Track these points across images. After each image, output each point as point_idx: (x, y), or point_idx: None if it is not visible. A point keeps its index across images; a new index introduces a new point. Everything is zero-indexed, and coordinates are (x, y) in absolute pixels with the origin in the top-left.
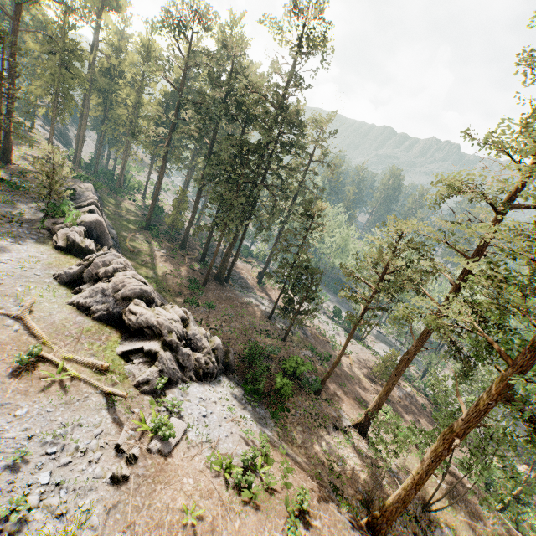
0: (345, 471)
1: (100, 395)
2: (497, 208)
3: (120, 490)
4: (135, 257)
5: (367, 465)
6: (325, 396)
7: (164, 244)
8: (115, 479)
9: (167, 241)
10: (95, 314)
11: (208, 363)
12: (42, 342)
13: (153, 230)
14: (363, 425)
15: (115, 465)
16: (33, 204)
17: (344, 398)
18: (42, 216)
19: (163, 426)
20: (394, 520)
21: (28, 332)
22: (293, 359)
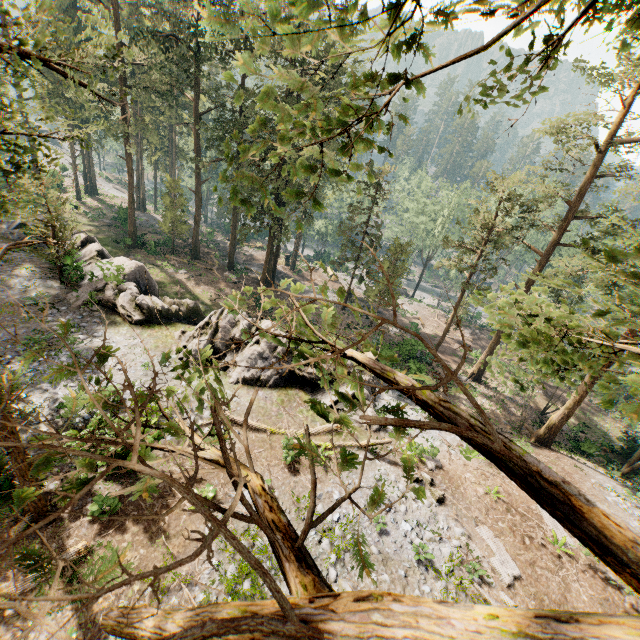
0: (489, 414)
1: (360, 451)
2: (601, 149)
3: (448, 505)
4: (164, 292)
5: (496, 403)
6: (435, 363)
7: (174, 261)
8: (441, 500)
9: (172, 255)
10: (268, 382)
11: (373, 381)
12: (270, 432)
13: (149, 247)
14: (478, 374)
15: (427, 492)
16: (21, 271)
17: (445, 358)
18: (56, 285)
19: (426, 449)
20: (558, 431)
21: (248, 431)
22: (408, 343)
